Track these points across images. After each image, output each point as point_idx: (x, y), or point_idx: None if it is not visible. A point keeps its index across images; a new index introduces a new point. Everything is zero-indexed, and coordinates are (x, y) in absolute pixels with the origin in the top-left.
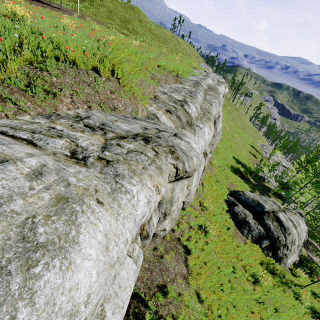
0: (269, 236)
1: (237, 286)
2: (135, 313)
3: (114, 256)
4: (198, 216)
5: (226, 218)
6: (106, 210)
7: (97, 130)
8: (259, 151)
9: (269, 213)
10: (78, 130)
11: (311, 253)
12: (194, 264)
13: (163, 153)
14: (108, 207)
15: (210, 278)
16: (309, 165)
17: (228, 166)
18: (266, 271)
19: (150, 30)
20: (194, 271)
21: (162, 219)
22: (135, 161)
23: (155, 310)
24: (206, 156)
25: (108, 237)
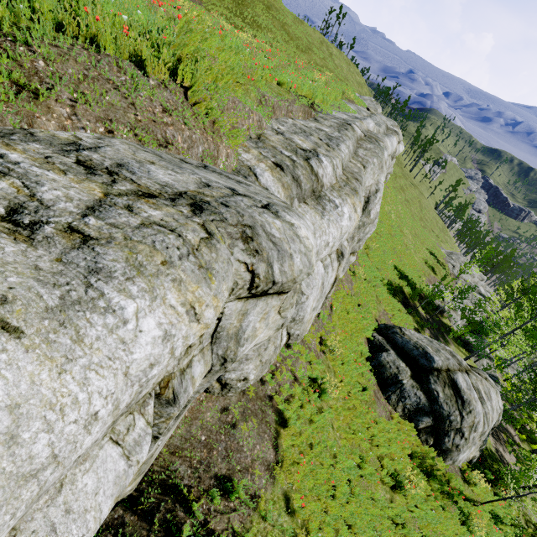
0: (433, 411)
1: (362, 492)
2: (165, 520)
3: (39, 454)
4: (313, 362)
5: (363, 371)
6: (28, 349)
7: (98, 174)
8: (442, 263)
9: (441, 372)
10: (56, 167)
11: (502, 447)
12: (290, 445)
13: (226, 237)
14: (39, 341)
15: (316, 472)
16: (525, 297)
17: (384, 282)
18: (418, 470)
19: (283, 25)
20: (287, 457)
21: (218, 367)
22: (148, 246)
23: (204, 519)
24: (341, 258)
25: (20, 413)
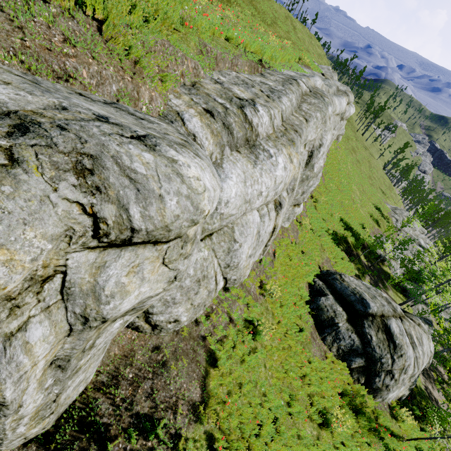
0: (366, 353)
1: (287, 431)
2: None
3: None
4: (251, 305)
5: (301, 313)
6: None
7: None
8: (386, 217)
9: (375, 318)
10: None
11: (431, 385)
12: (218, 385)
13: (48, 168)
14: None
15: (242, 411)
16: None
17: (329, 232)
18: (347, 407)
19: (251, 1)
20: (213, 397)
21: (80, 326)
22: None
23: None
24: (279, 208)
25: None
